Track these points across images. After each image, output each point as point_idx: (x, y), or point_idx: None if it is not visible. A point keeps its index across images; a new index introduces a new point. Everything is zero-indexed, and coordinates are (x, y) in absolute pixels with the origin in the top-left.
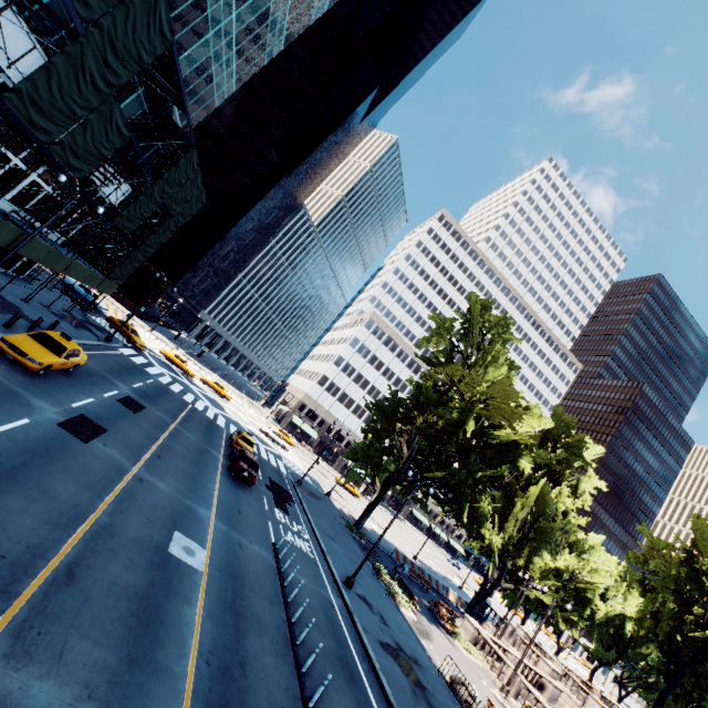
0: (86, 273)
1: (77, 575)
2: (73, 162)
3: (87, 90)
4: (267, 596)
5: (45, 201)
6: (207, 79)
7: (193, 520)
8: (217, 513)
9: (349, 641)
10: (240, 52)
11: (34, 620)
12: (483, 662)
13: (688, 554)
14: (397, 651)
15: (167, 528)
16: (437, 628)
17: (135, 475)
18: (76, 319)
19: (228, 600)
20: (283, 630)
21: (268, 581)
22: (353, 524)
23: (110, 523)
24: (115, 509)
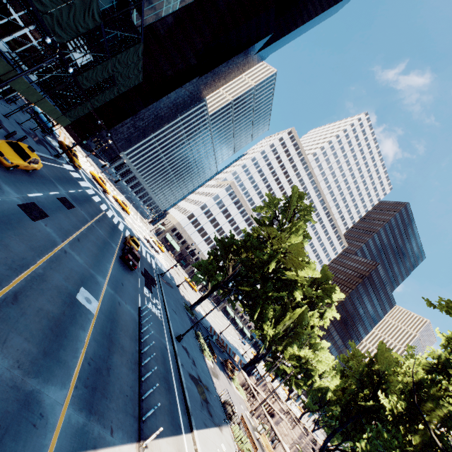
0: (51, 108)
1: (19, 299)
2: (57, 30)
3: None
4: (129, 335)
5: (31, 50)
6: None
7: (93, 283)
8: (109, 282)
9: (172, 369)
10: None
11: None
12: (245, 396)
13: (371, 362)
14: (198, 380)
15: (77, 284)
16: (223, 374)
17: (62, 248)
18: (38, 137)
19: (106, 332)
20: (135, 355)
21: (132, 327)
22: (189, 306)
23: (43, 274)
24: (47, 266)
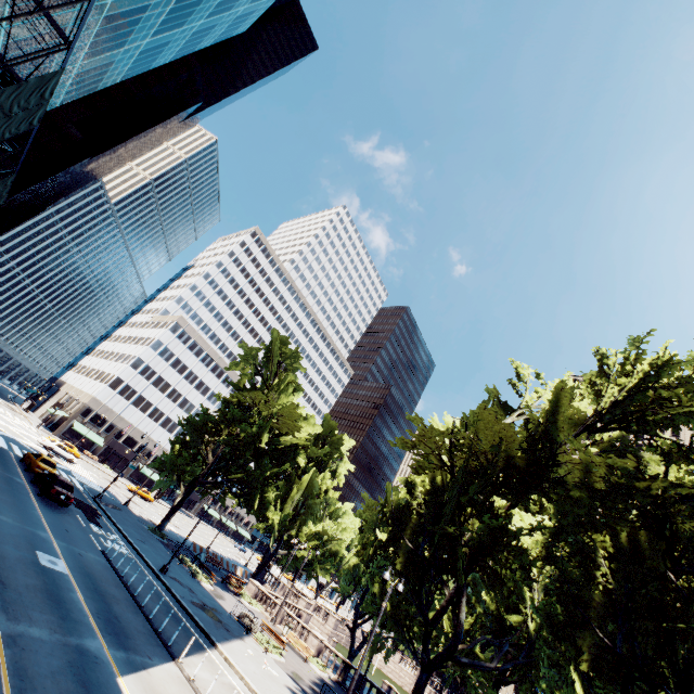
0: None
1: (6, 583)
2: None
3: None
4: (113, 584)
5: None
6: None
7: (41, 541)
8: (53, 534)
9: (171, 603)
10: (75, 83)
11: (6, 605)
12: (261, 608)
13: (383, 506)
14: (203, 605)
15: (30, 549)
16: (228, 593)
17: None
18: None
19: (92, 588)
20: (131, 600)
21: (109, 575)
22: (156, 527)
23: None
24: None
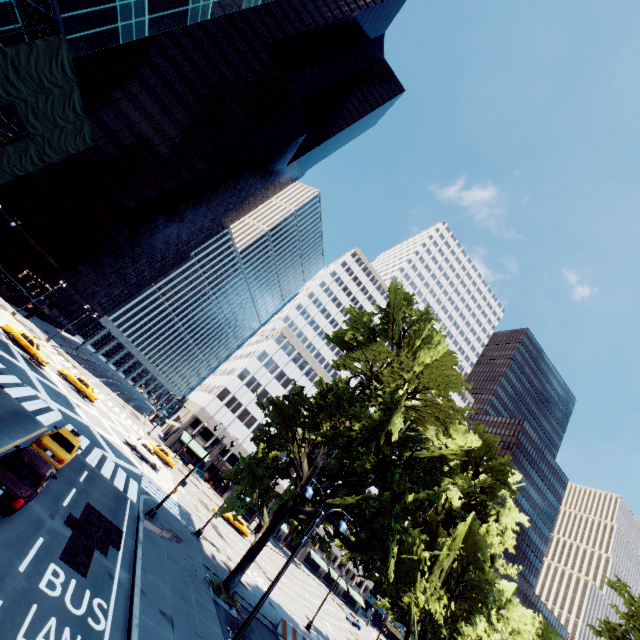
0: None
1: None
2: None
3: None
4: None
5: None
6: None
7: None
8: None
9: None
10: None
11: None
12: None
13: None
14: None
15: None
16: None
17: None
18: None
19: None
20: None
21: None
22: (222, 582)
23: None
24: None
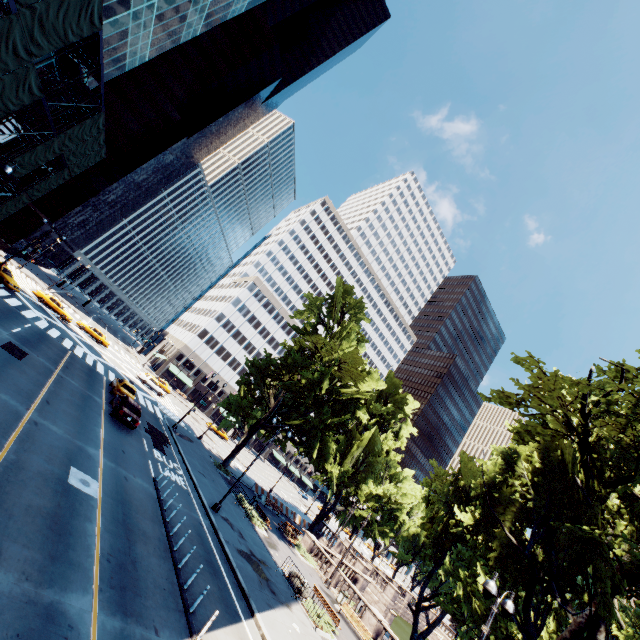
0: None
1: None
2: None
3: (7, 55)
4: (150, 517)
5: None
6: (121, 46)
7: (85, 458)
8: (105, 453)
9: (214, 549)
10: (158, 30)
11: None
12: (315, 564)
13: (456, 478)
14: (250, 556)
15: (64, 464)
16: (283, 542)
17: (30, 418)
18: None
19: (120, 519)
20: (164, 540)
21: (150, 506)
22: (221, 463)
23: (16, 460)
24: (19, 448)
